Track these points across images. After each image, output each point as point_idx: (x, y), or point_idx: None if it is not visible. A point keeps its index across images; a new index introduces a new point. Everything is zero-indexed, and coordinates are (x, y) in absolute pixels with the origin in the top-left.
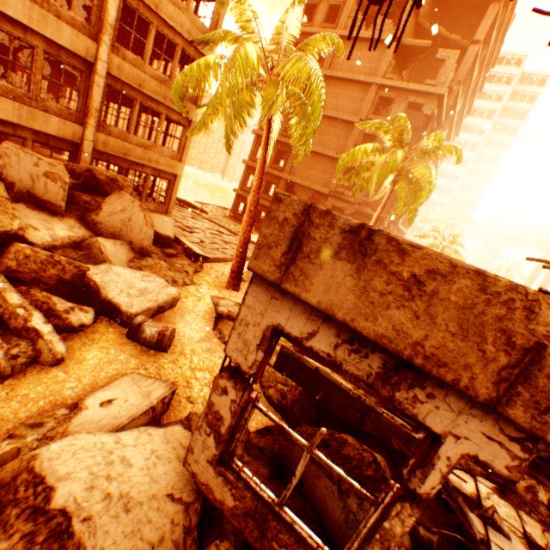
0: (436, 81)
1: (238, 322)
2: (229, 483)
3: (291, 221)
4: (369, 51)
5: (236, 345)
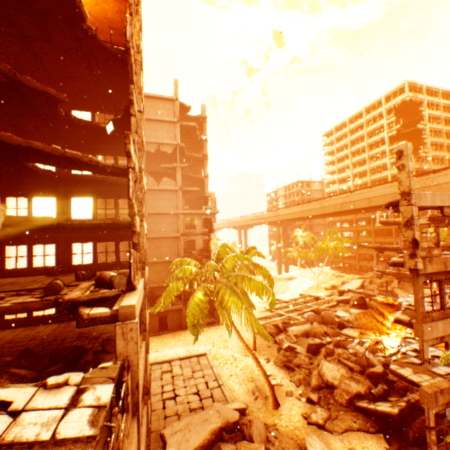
0: (211, 206)
1: (429, 418)
2: (440, 449)
3: (432, 395)
4: (166, 195)
5: (431, 422)
